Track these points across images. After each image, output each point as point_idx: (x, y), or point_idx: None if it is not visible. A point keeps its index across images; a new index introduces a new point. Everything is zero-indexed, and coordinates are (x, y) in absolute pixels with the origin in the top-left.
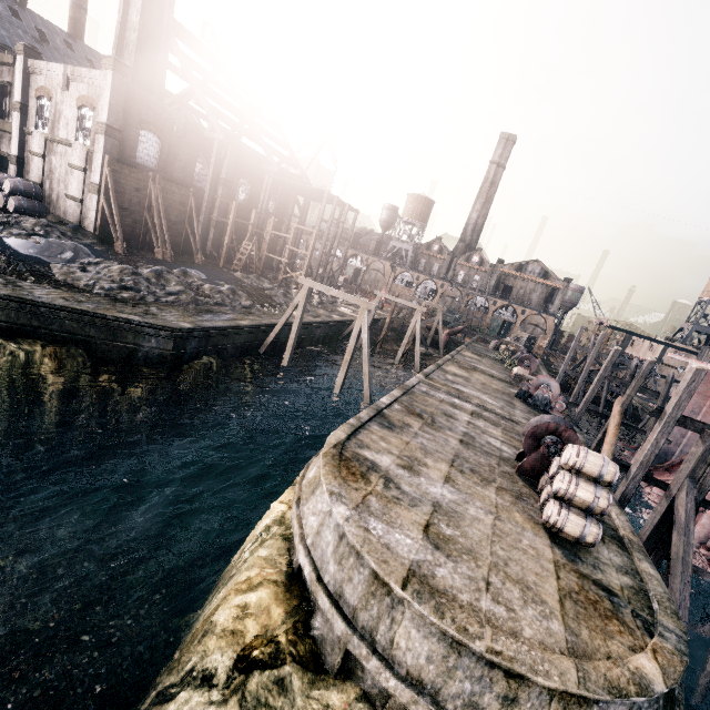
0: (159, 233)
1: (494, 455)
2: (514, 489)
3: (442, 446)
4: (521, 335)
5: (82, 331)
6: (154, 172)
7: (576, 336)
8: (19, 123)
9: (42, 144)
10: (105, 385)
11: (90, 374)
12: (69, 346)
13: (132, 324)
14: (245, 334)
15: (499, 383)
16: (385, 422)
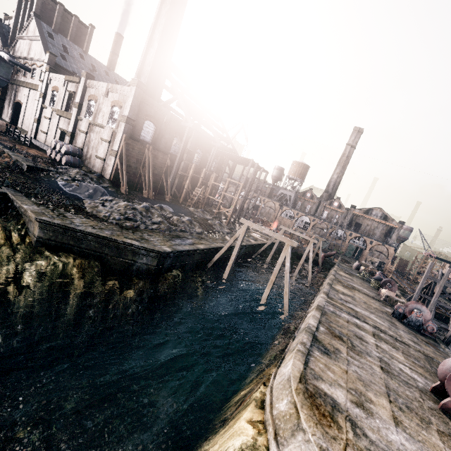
0: (147, 181)
1: (412, 385)
2: (450, 433)
3: (371, 375)
4: (374, 260)
5: (100, 249)
6: (149, 144)
7: (427, 269)
8: (76, 114)
9: (87, 126)
10: (110, 289)
11: (101, 280)
12: (90, 259)
13: (133, 247)
14: (200, 254)
15: (375, 301)
16: (321, 346)
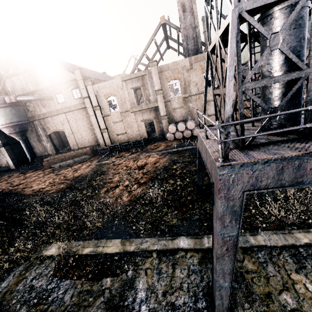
0: None
1: None
2: None
3: None
4: None
5: None
6: None
7: None
8: (163, 99)
9: (181, 101)
10: None
11: None
12: None
13: None
14: None
15: None
16: None
